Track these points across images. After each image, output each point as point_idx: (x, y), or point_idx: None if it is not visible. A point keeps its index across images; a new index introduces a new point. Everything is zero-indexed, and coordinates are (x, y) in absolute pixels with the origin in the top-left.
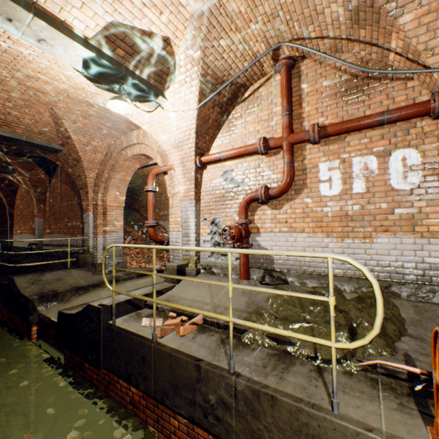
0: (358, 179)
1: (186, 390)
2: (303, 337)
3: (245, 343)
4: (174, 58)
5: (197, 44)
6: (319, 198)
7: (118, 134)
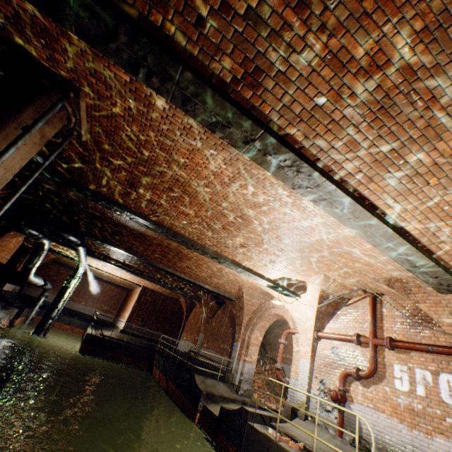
0: (419, 384)
1: None
2: None
3: None
4: (306, 285)
5: (318, 284)
6: (394, 389)
7: (268, 298)
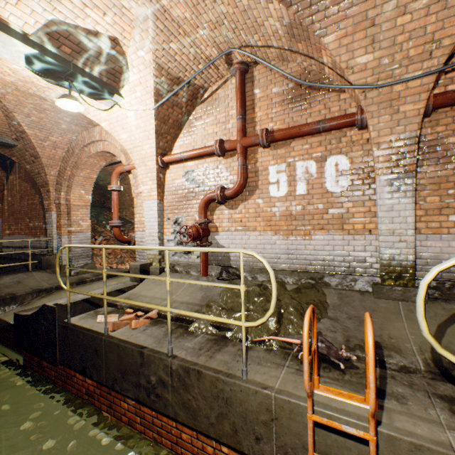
0: (301, 182)
1: (132, 375)
2: (222, 320)
3: (190, 331)
4: (126, 58)
5: (147, 46)
6: (269, 199)
7: (79, 130)
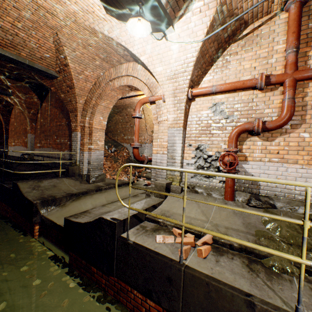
0: None
1: None
2: None
3: (274, 271)
4: None
5: None
6: None
7: (107, 67)
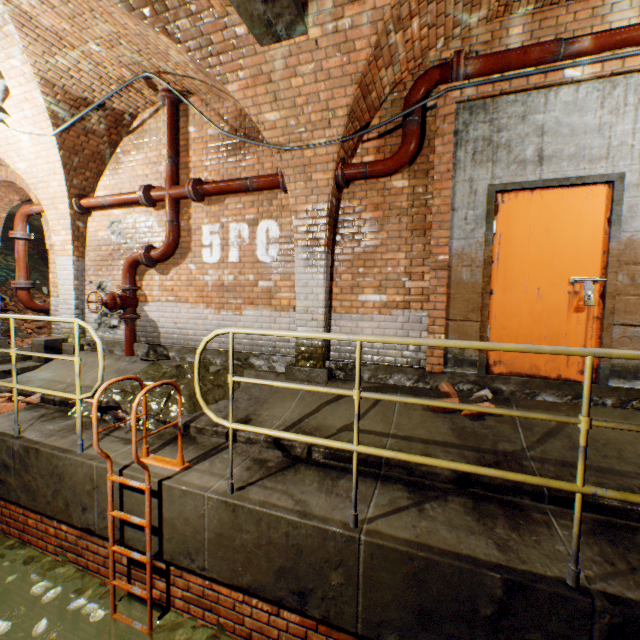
0: (234, 247)
1: None
2: (61, 395)
3: (68, 415)
4: None
5: (21, 56)
6: (203, 265)
7: None
